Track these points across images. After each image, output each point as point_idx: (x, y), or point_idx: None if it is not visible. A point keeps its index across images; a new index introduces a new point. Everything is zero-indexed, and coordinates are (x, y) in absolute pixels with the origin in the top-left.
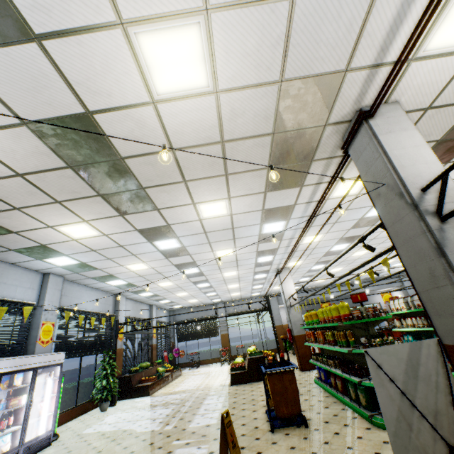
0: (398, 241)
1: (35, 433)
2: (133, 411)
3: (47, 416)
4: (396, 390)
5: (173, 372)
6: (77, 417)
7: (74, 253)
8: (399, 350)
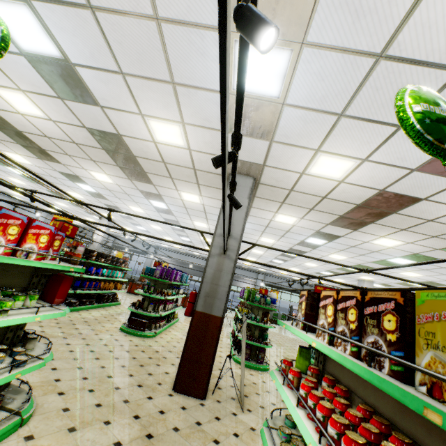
0: None
1: None
2: None
3: None
4: None
5: None
6: None
7: None
8: None
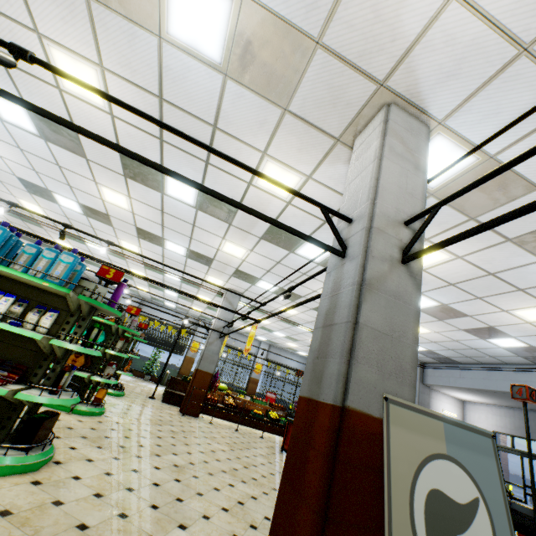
0: None
1: None
2: (133, 379)
3: None
4: None
5: None
6: (141, 378)
7: None
8: None
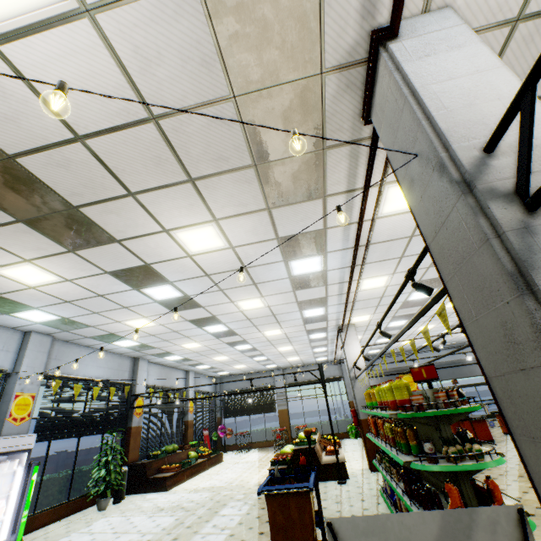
0: (446, 268)
1: None
2: (131, 514)
3: (0, 520)
4: None
5: (209, 458)
6: (68, 516)
7: (44, 306)
8: (415, 528)
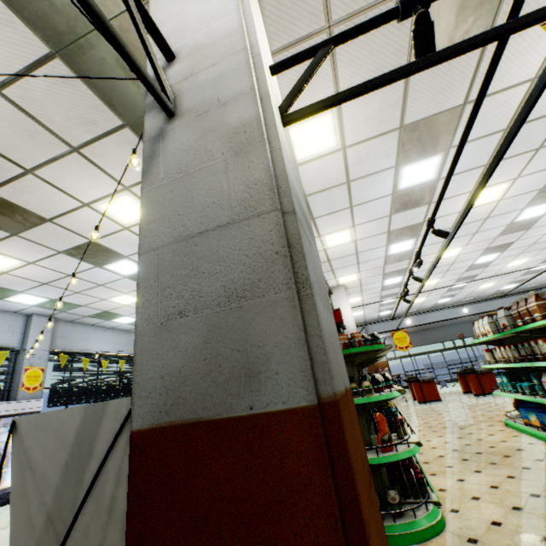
0: None
1: (4, 484)
2: None
3: None
4: (42, 507)
5: None
6: None
7: (27, 289)
8: (66, 421)
